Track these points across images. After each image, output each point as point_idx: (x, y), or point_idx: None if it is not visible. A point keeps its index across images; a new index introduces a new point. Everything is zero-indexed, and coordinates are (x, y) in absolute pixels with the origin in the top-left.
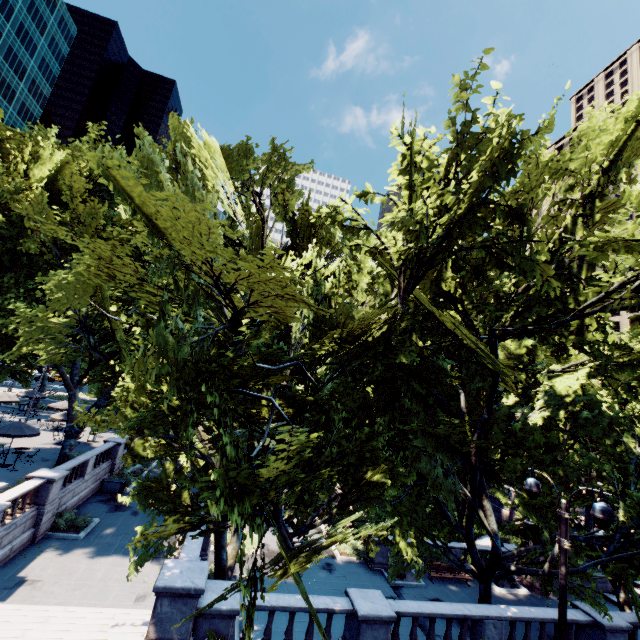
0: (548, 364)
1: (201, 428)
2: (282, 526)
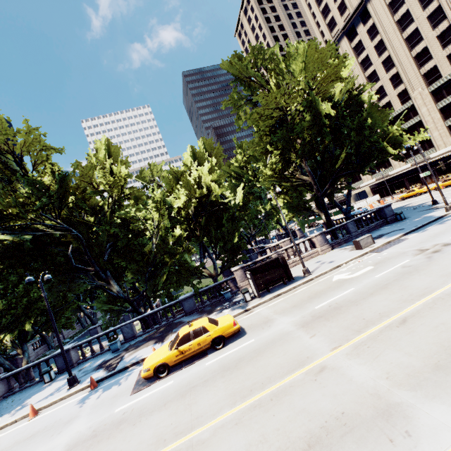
0: (246, 171)
1: None
2: None
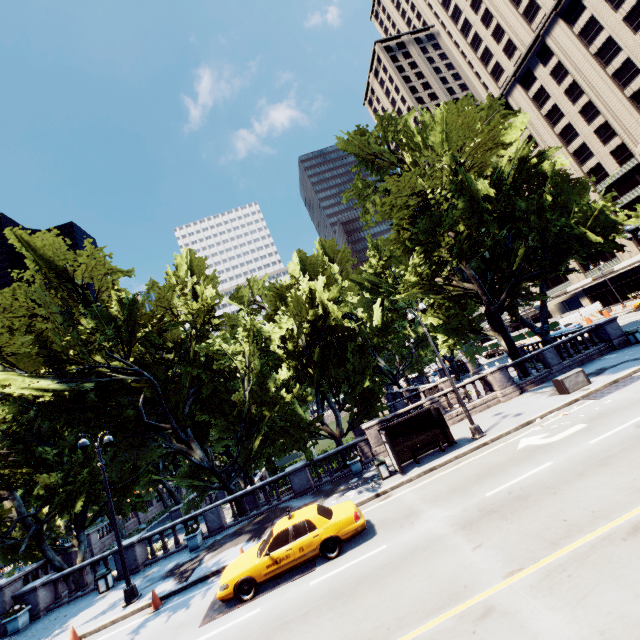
0: (384, 279)
1: (9, 504)
2: (7, 533)
